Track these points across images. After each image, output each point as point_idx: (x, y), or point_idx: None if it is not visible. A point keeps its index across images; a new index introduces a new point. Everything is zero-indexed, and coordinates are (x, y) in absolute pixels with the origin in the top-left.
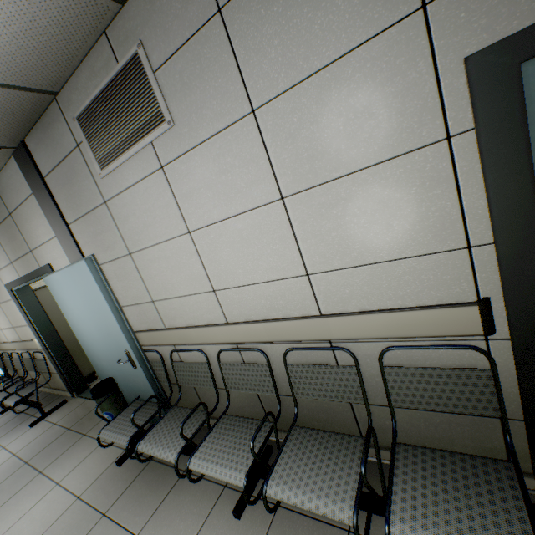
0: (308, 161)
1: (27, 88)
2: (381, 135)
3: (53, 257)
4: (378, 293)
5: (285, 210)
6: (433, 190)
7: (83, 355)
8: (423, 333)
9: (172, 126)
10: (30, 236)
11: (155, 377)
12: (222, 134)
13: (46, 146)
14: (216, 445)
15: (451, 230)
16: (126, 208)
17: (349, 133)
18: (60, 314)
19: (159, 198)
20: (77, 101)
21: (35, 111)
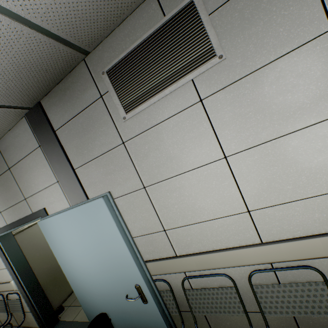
0: None
1: (69, 43)
2: None
3: (49, 202)
4: None
5: None
6: None
7: (53, 289)
8: None
9: (222, 60)
10: (27, 185)
11: (165, 309)
12: (286, 57)
13: (63, 103)
14: None
15: None
16: (148, 145)
17: None
18: (35, 253)
19: (191, 130)
20: (108, 57)
21: (63, 71)
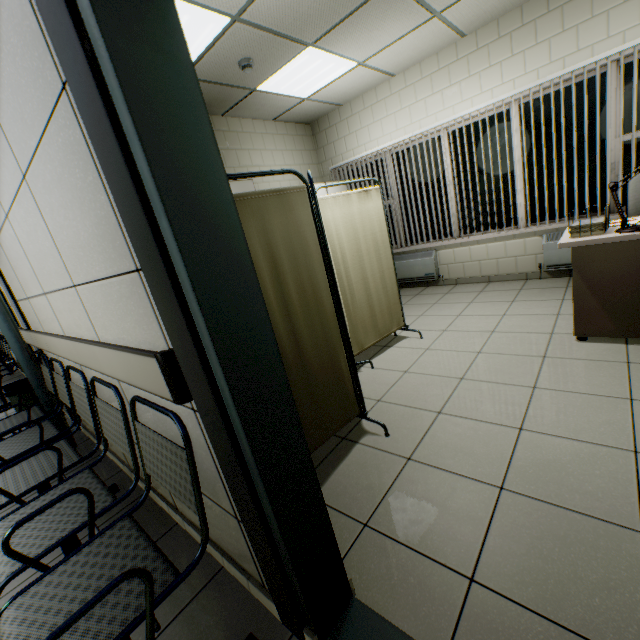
0: (14, 123)
1: None
2: (30, 80)
3: None
4: (116, 323)
5: (32, 193)
6: (88, 174)
7: None
8: (144, 386)
9: None
10: None
11: (41, 384)
12: None
13: None
14: (20, 470)
15: (120, 240)
16: None
17: (15, 78)
18: None
19: None
20: None
21: None
